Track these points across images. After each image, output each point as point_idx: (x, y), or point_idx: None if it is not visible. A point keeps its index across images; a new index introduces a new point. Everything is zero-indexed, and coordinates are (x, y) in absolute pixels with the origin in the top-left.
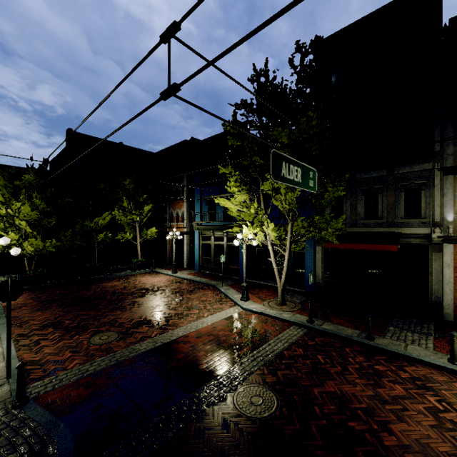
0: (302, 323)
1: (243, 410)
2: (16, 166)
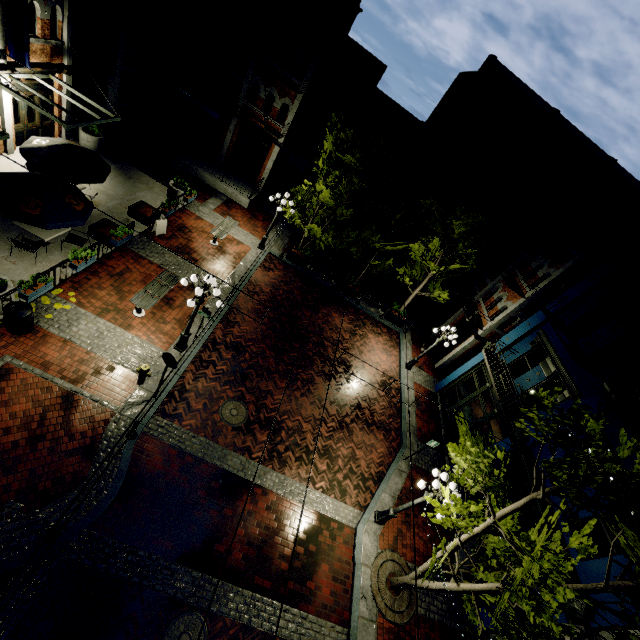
0: None
1: (167, 633)
2: (385, 99)
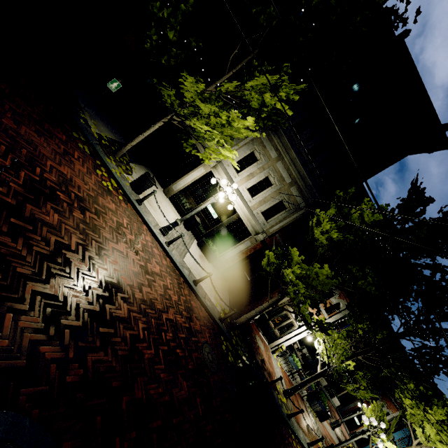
0: None
1: None
2: None
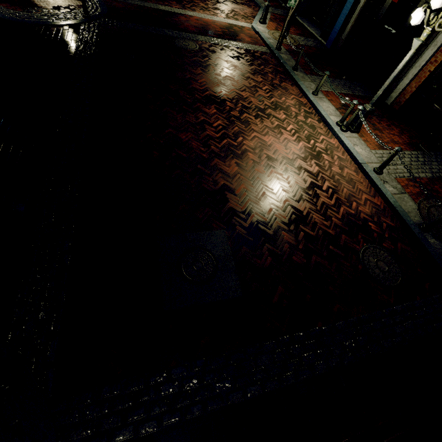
0: (270, 47)
1: (176, 42)
2: None
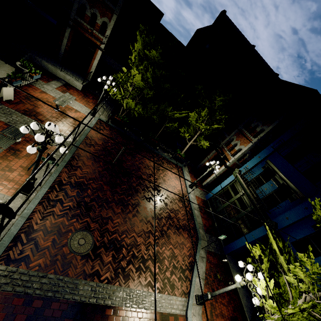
0: None
1: None
2: (166, 29)
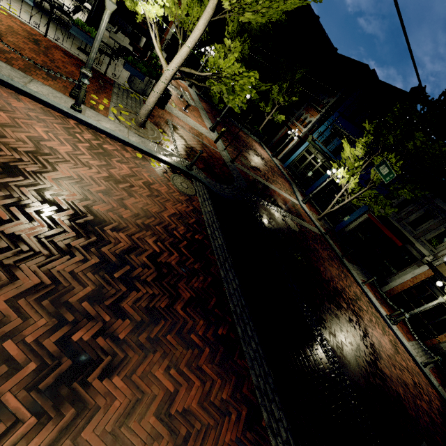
0: (321, 231)
1: (288, 222)
2: None
